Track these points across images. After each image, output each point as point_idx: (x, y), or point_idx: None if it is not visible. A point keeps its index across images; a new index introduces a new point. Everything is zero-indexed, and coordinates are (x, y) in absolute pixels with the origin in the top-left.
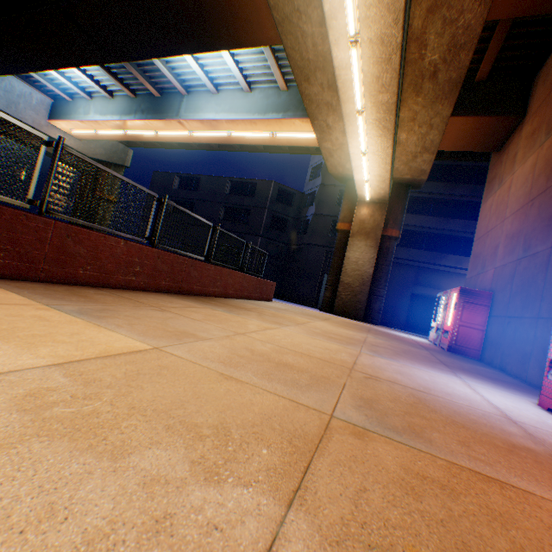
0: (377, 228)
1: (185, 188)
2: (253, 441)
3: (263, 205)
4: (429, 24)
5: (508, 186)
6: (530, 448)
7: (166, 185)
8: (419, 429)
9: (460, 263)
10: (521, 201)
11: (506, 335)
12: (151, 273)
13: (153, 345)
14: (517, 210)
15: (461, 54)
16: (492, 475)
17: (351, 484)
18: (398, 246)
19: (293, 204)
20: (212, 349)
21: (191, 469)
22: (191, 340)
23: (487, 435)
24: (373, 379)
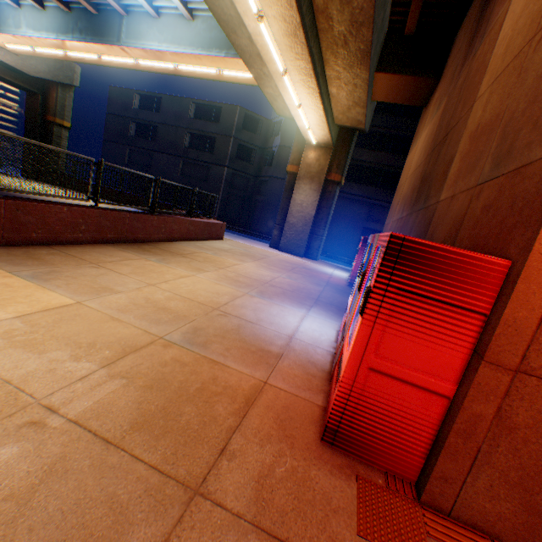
0: (321, 173)
1: (146, 108)
2: (105, 348)
3: (229, 134)
4: (329, 2)
5: (416, 149)
6: (271, 351)
7: (126, 104)
8: (210, 343)
9: None
10: (413, 167)
11: None
12: (96, 230)
13: (77, 300)
14: (410, 174)
15: (363, 30)
16: (219, 361)
17: (138, 362)
18: (357, 182)
19: (260, 133)
20: (118, 301)
21: (70, 357)
22: (107, 294)
23: (252, 345)
24: (224, 315)
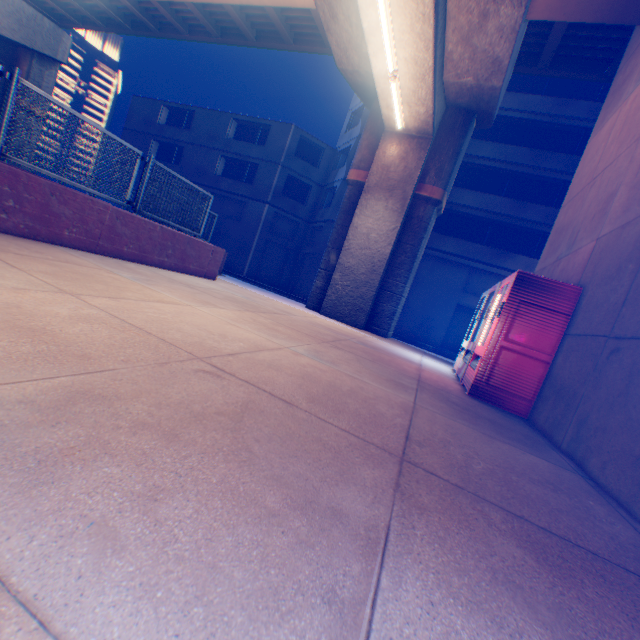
0: (408, 182)
1: (174, 126)
2: None
3: (276, 160)
4: None
5: None
6: None
7: (149, 117)
8: None
9: (531, 269)
10: None
11: (605, 380)
12: None
13: None
14: None
15: None
16: None
17: None
18: (452, 236)
19: (320, 165)
20: None
21: None
22: None
23: None
24: None
